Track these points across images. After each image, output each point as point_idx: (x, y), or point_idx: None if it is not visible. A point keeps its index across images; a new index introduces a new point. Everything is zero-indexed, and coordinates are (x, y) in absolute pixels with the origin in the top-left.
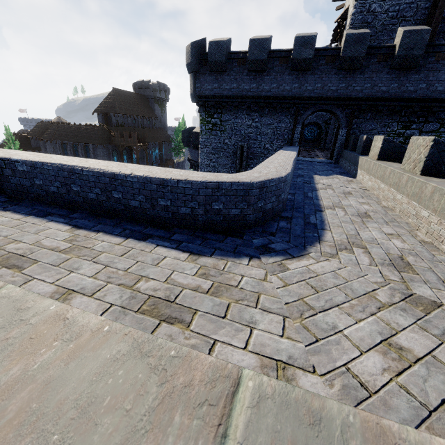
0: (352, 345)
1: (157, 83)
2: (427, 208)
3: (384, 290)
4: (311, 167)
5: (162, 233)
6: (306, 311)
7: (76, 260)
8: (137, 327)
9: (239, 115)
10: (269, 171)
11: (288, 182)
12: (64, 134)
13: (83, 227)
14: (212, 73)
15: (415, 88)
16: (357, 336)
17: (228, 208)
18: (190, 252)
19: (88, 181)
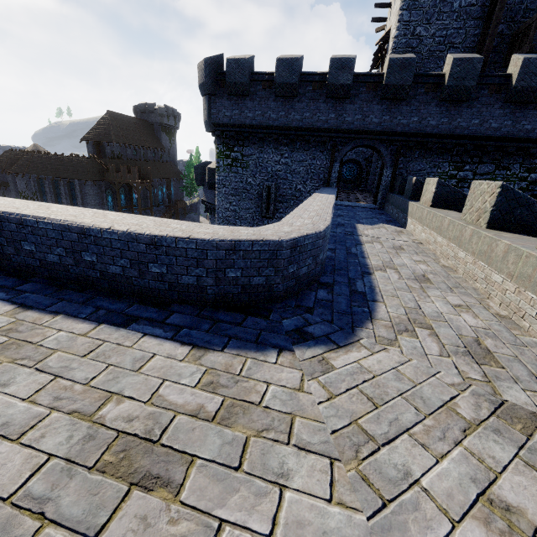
0: (437, 508)
1: (164, 107)
2: (501, 272)
3: (466, 397)
4: (352, 213)
5: (154, 313)
6: (363, 444)
7: (8, 367)
8: (87, 502)
9: (265, 149)
10: (303, 223)
11: (327, 237)
12: (41, 166)
13: (35, 306)
14: (231, 97)
15: (467, 124)
16: (442, 489)
17: (248, 275)
18: (193, 343)
19: (46, 237)
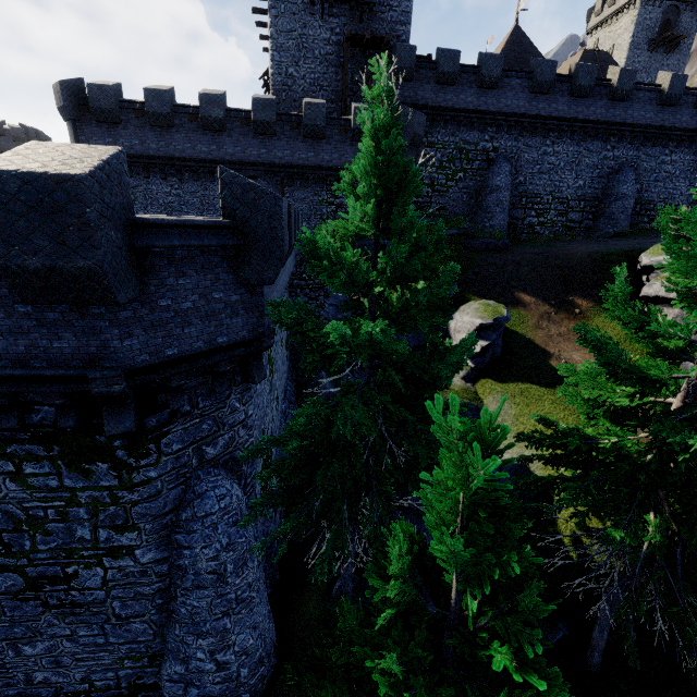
0: None
1: (21, 128)
2: None
3: None
4: None
5: None
6: None
7: None
8: None
9: (152, 180)
10: None
11: None
12: None
13: None
14: (101, 124)
15: (330, 158)
16: None
17: None
18: None
19: None
